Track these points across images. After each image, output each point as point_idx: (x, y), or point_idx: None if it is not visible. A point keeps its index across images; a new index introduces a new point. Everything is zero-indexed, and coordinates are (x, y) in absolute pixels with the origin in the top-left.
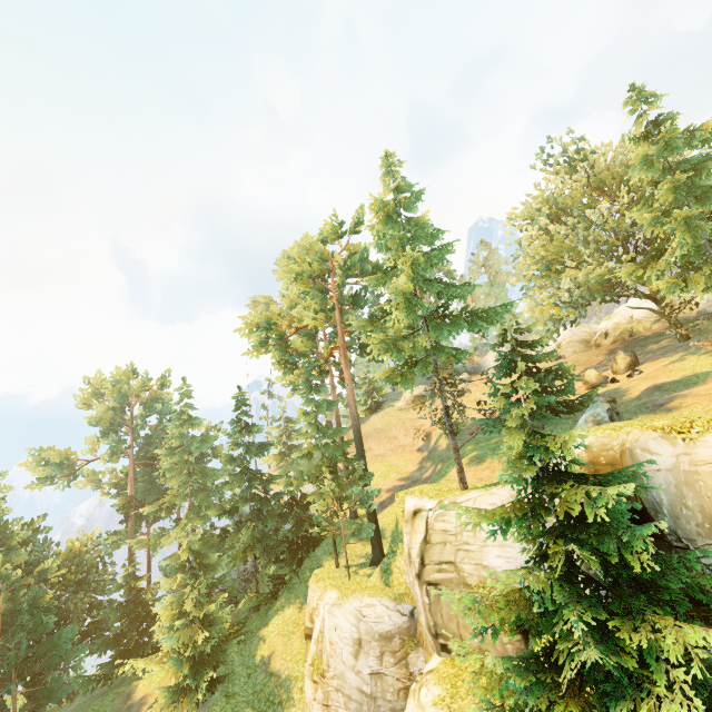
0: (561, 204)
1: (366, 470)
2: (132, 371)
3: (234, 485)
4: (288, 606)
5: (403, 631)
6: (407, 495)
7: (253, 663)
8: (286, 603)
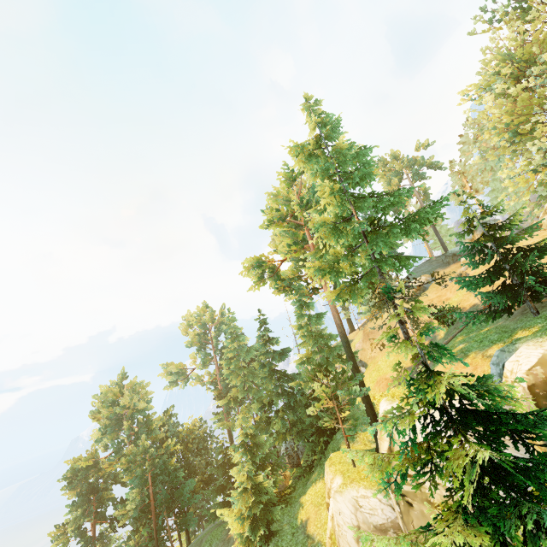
0: (523, 55)
1: (357, 369)
2: (206, 306)
3: (268, 384)
4: (319, 480)
5: (396, 526)
6: (382, 398)
7: (295, 524)
8: (317, 477)
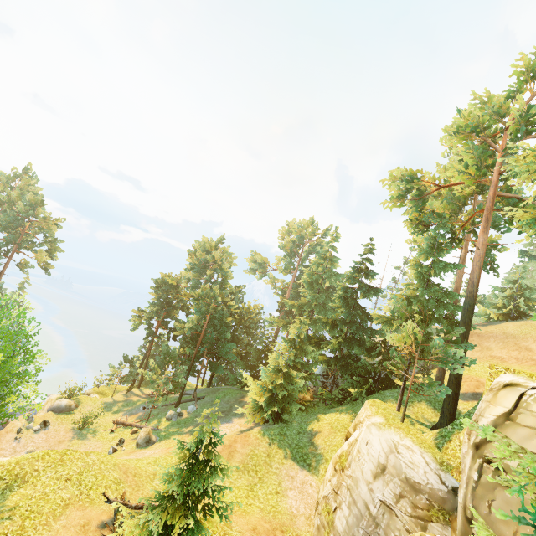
0: None
1: (465, 339)
2: (311, 223)
3: (341, 309)
4: (345, 413)
5: (435, 496)
6: (506, 371)
7: (304, 428)
8: (345, 410)
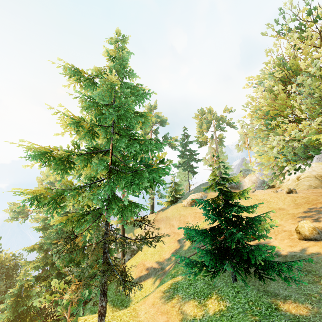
0: (292, 66)
1: None
2: None
3: None
4: None
5: None
6: None
7: None
8: None
